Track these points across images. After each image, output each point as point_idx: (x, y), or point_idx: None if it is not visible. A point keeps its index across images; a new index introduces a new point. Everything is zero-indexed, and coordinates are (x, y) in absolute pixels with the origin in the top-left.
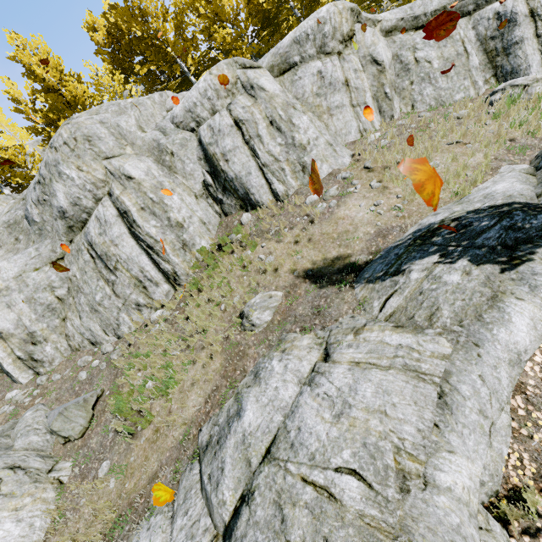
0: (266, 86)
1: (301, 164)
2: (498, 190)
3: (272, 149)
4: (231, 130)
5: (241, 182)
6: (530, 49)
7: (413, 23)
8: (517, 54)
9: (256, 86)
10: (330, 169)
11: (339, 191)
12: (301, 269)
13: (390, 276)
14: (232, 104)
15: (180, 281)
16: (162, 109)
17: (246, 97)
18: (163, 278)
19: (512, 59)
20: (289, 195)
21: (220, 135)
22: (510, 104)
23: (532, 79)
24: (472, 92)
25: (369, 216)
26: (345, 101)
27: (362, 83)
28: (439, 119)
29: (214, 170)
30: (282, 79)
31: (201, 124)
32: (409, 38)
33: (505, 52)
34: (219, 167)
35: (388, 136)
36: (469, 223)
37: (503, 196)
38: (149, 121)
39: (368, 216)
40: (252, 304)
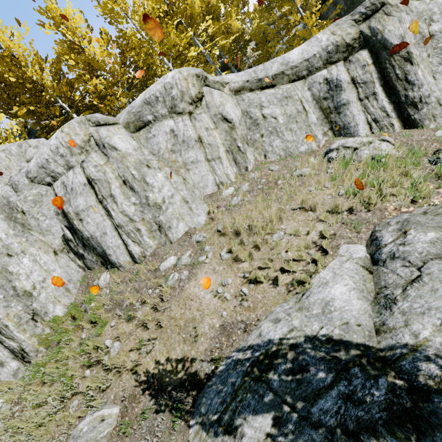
0: (118, 145)
1: (157, 223)
2: (336, 299)
3: (126, 209)
4: (84, 189)
5: (98, 241)
6: (356, 110)
7: (258, 84)
8: (346, 113)
9: (107, 146)
10: (187, 228)
11: (191, 259)
12: (143, 371)
13: (223, 431)
14: (85, 162)
15: (30, 358)
16: (20, 160)
17: (99, 155)
18: (10, 354)
19: (343, 117)
20: (146, 255)
21: (73, 193)
22: (344, 165)
23: (359, 142)
24: (313, 145)
25: (216, 300)
26: (200, 156)
27: (214, 140)
28: (286, 175)
29: (72, 226)
30: (138, 135)
31: (58, 179)
32: (256, 97)
33: (336, 110)
34: (74, 225)
35: (240, 194)
36: (306, 363)
37: (340, 321)
38: (3, 174)
39: (216, 300)
40: (78, 434)
